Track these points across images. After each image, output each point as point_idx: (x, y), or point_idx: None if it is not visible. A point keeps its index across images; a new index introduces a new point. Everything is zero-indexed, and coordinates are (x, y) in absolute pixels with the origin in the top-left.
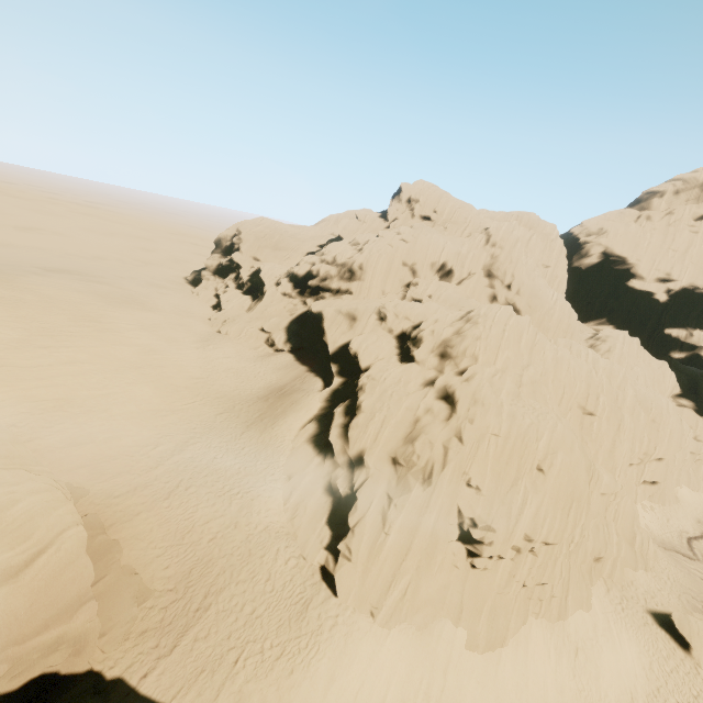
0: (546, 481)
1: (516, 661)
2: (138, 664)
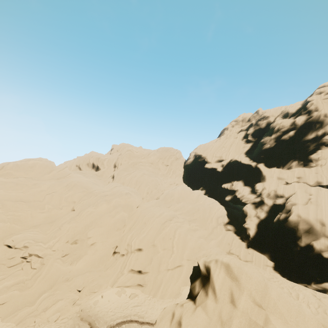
0: None
1: None
2: None
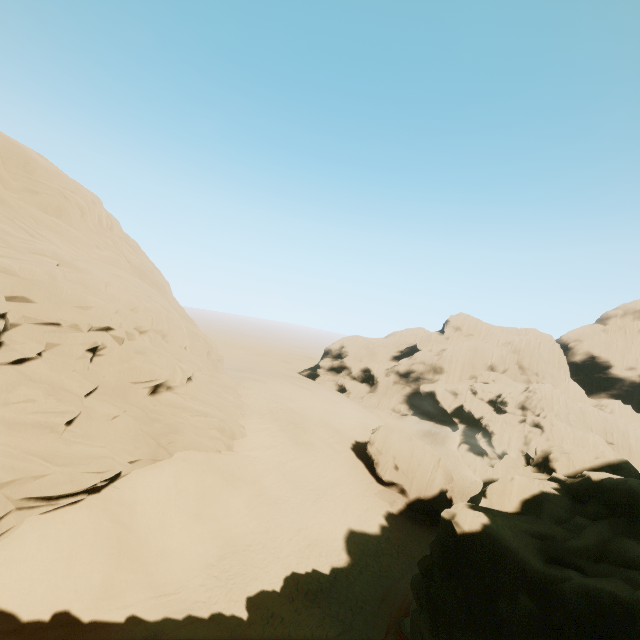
0: None
1: None
2: None
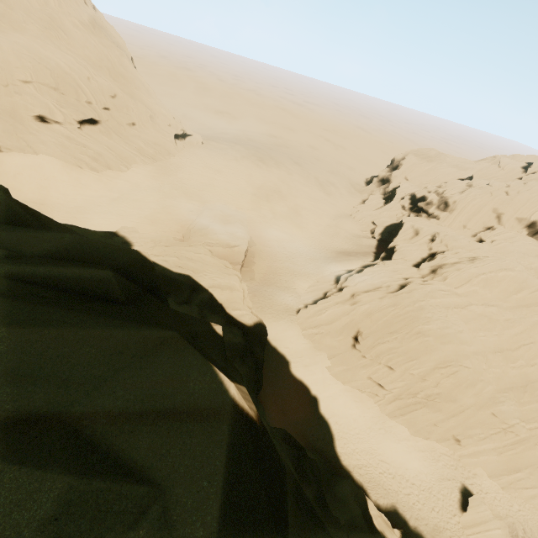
0: (410, 343)
1: (343, 392)
2: None
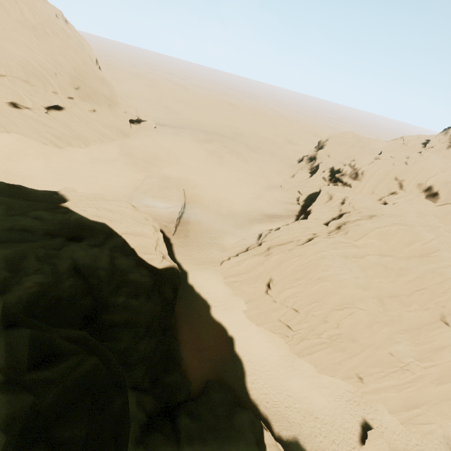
0: (312, 287)
1: (257, 333)
2: (176, 245)
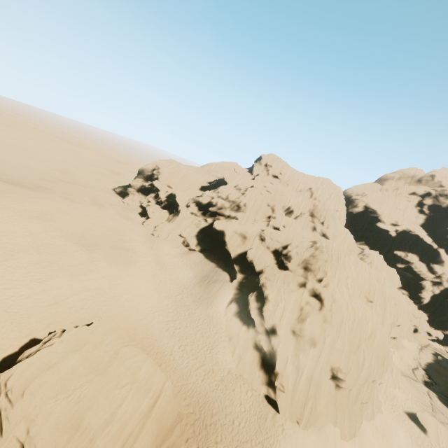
0: (372, 346)
1: (361, 444)
2: None
